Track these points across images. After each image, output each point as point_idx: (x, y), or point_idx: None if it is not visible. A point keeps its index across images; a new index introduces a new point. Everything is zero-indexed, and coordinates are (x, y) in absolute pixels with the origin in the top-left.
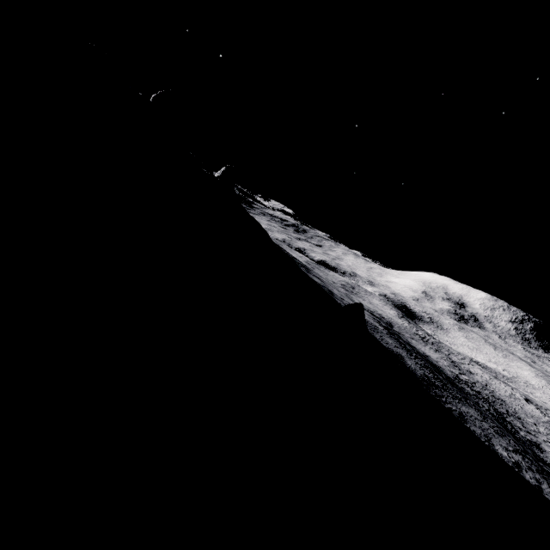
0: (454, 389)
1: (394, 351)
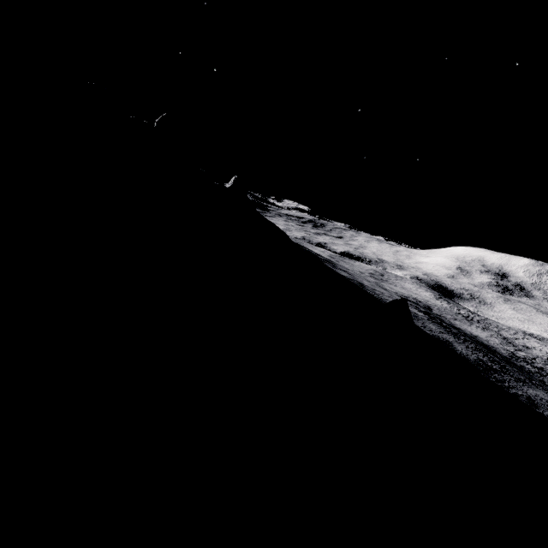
0: (514, 370)
1: (439, 337)
